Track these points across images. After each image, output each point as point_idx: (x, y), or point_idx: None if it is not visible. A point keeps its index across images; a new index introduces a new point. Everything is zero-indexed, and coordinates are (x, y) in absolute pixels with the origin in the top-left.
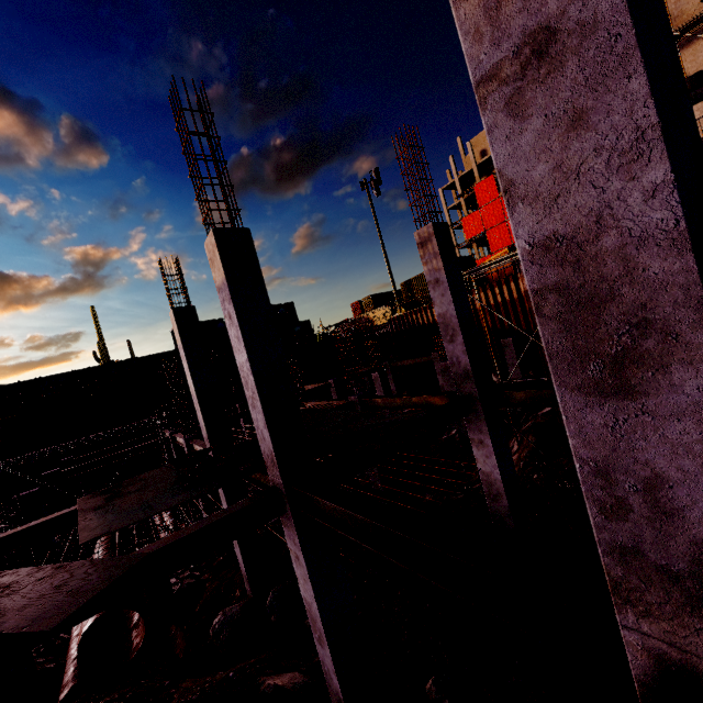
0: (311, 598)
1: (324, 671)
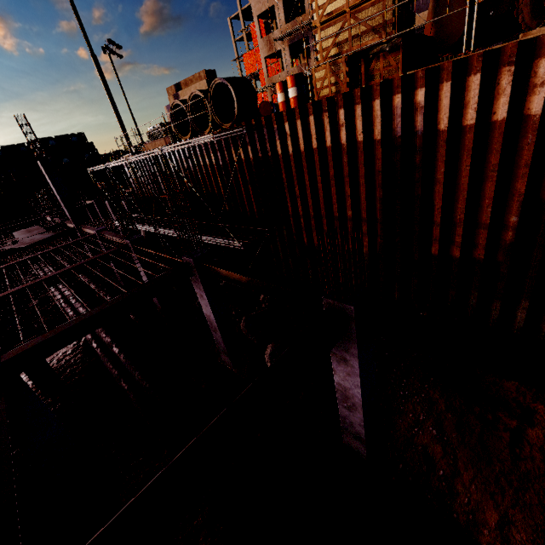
0: None
1: None
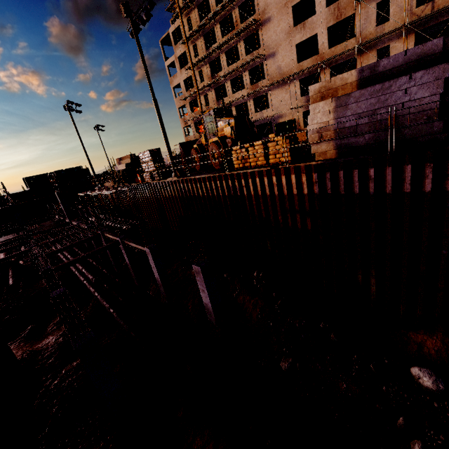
0: None
1: None
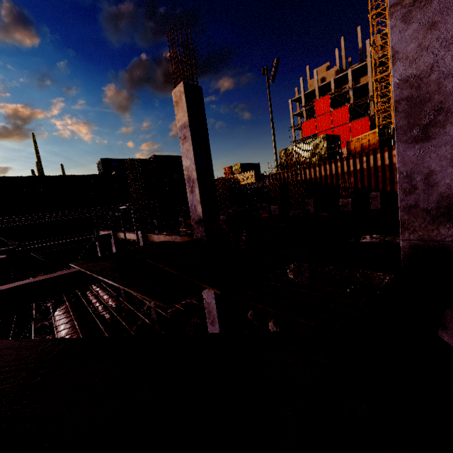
0: None
1: None
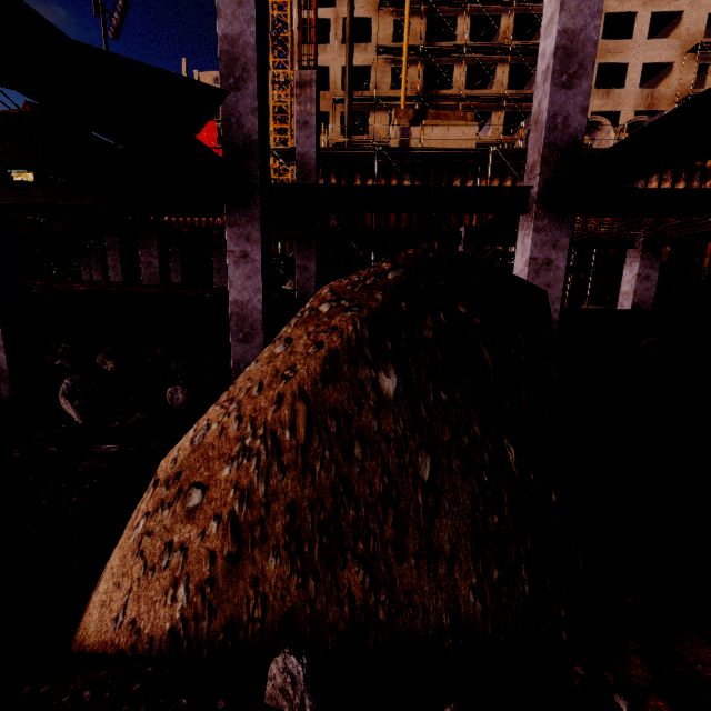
0: (253, 292)
1: (236, 373)
